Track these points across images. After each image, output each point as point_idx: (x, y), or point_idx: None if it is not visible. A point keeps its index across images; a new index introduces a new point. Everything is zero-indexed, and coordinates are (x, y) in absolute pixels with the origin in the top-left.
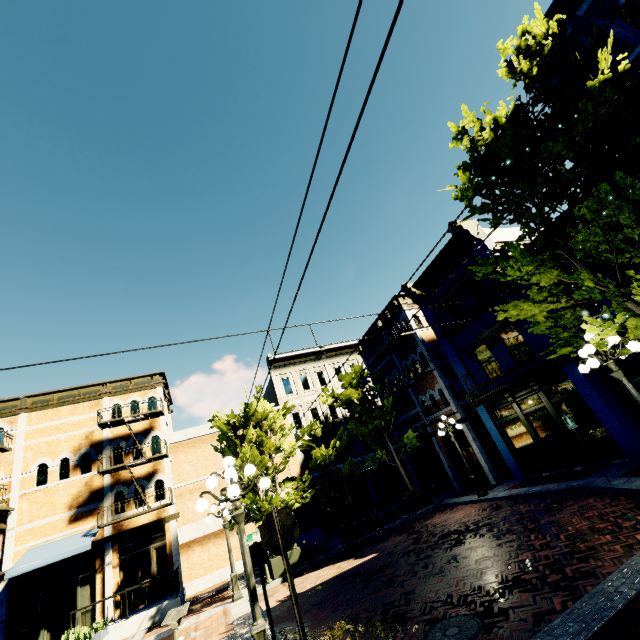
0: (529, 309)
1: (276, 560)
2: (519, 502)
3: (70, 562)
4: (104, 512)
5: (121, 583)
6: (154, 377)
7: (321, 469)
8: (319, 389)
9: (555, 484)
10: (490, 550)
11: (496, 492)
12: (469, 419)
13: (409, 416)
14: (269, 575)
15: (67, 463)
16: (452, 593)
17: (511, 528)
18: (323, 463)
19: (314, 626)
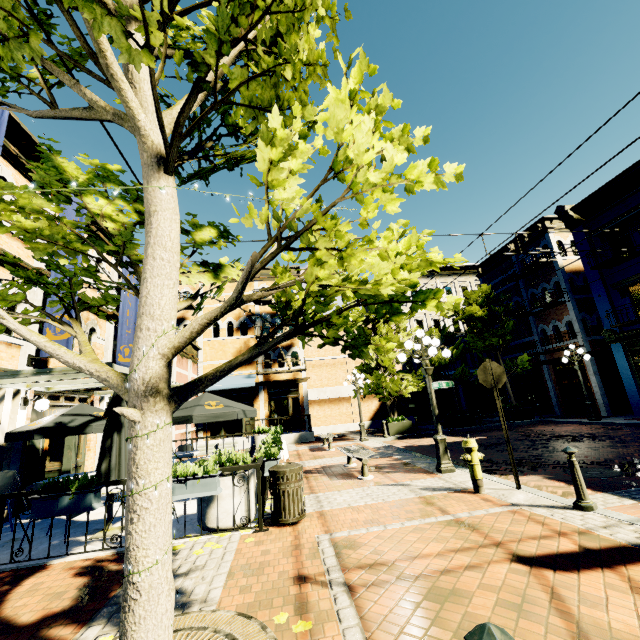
0: None
1: (392, 424)
2: None
3: (237, 392)
4: (258, 365)
5: (269, 414)
6: (291, 270)
7: (434, 369)
8: None
9: None
10: (615, 447)
11: (610, 420)
12: (595, 355)
13: (521, 343)
14: (386, 432)
15: (231, 326)
16: (583, 460)
17: (636, 440)
18: (436, 364)
19: (452, 458)
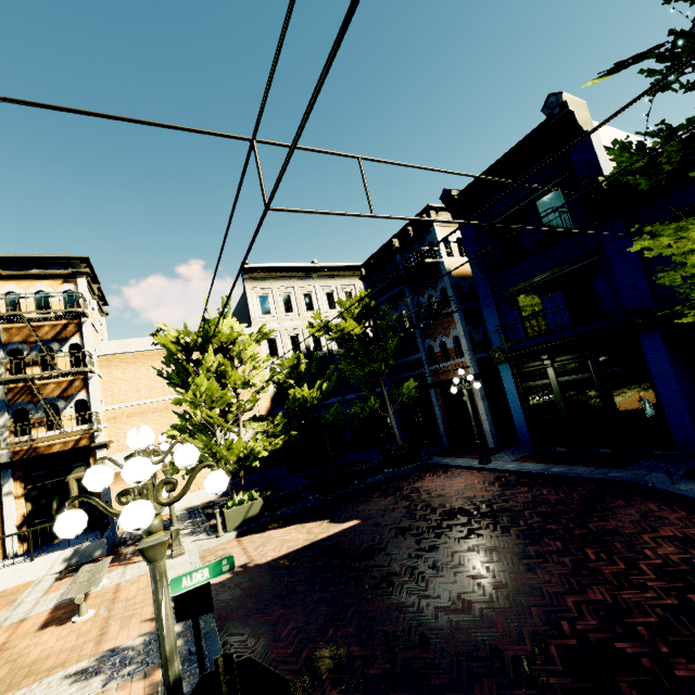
0: (694, 239)
1: (231, 512)
2: (538, 483)
3: None
4: None
5: (28, 515)
6: (72, 262)
7: (299, 412)
8: (304, 314)
9: (584, 468)
10: (530, 562)
11: (501, 462)
12: (482, 376)
13: (408, 361)
14: (221, 528)
15: None
16: (498, 645)
17: (546, 527)
18: (302, 405)
19: (278, 649)
